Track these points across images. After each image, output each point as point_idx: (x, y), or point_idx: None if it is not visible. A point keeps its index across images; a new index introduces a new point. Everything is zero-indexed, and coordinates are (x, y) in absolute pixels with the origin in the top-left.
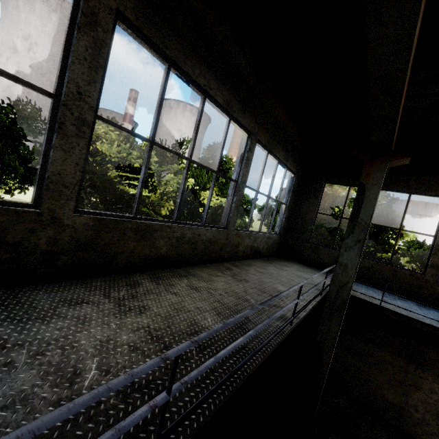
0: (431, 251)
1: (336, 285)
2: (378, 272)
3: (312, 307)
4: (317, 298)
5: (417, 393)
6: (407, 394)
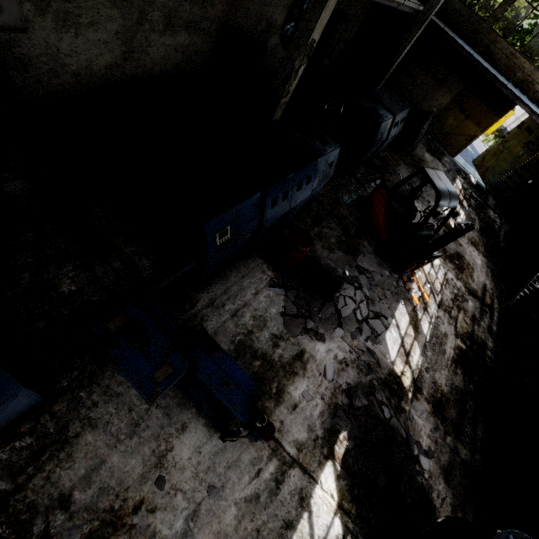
0: (501, 3)
1: (429, 6)
2: (460, 16)
3: (412, 8)
4: (415, 8)
5: (429, 101)
6: (424, 102)
